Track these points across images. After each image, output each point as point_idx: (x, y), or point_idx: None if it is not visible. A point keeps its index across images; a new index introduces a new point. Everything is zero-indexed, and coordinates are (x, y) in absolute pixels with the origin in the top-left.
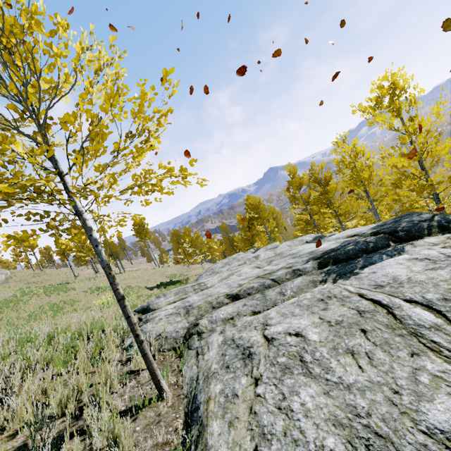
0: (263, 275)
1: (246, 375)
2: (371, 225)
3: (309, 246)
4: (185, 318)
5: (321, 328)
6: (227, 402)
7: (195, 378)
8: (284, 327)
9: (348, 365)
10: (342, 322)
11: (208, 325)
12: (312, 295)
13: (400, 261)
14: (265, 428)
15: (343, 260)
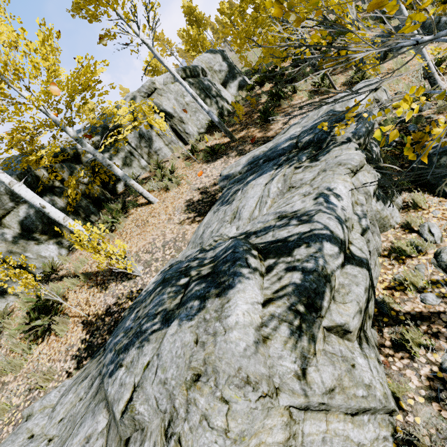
0: None
1: None
2: None
3: None
4: None
5: None
6: None
7: None
8: None
9: None
10: None
11: None
12: None
13: None
14: None
15: None
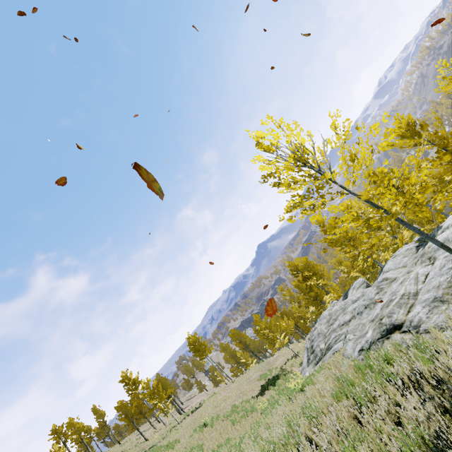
0: None
1: None
2: None
3: (443, 235)
4: (448, 303)
5: None
6: None
7: None
8: None
9: None
10: None
11: None
12: None
13: None
14: None
15: None
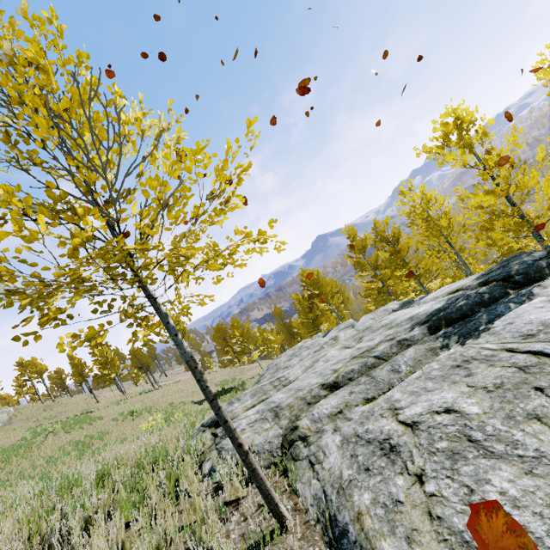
0: (361, 354)
1: (400, 473)
2: (471, 277)
3: (402, 312)
4: (275, 423)
5: (478, 397)
6: (389, 512)
7: (321, 495)
8: (423, 406)
9: (540, 433)
10: (502, 384)
11: (311, 425)
12: (440, 364)
13: (539, 305)
14: (464, 534)
15: (458, 319)
